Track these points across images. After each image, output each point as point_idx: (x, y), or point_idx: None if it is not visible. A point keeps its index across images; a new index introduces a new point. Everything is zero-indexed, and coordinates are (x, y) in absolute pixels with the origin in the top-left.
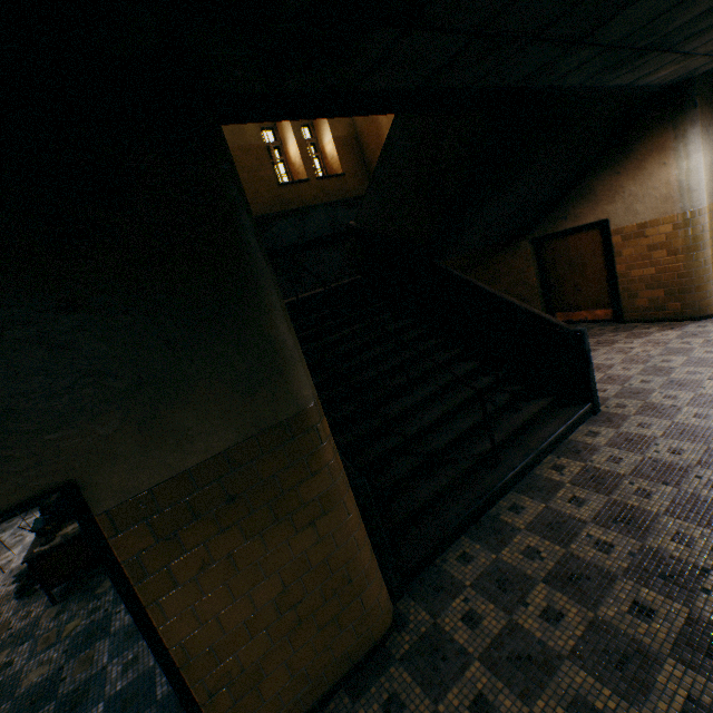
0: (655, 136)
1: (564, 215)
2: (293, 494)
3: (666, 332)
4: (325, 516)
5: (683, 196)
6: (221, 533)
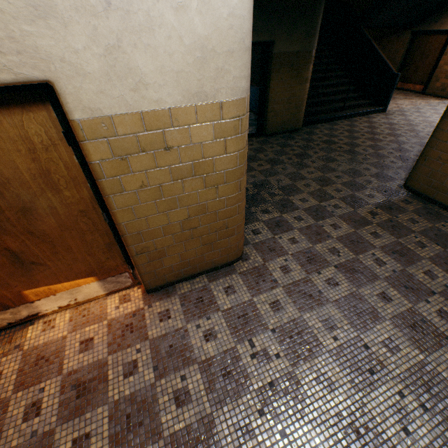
0: None
1: (437, 20)
2: (301, 73)
3: (435, 101)
4: (304, 85)
5: None
6: (287, 73)
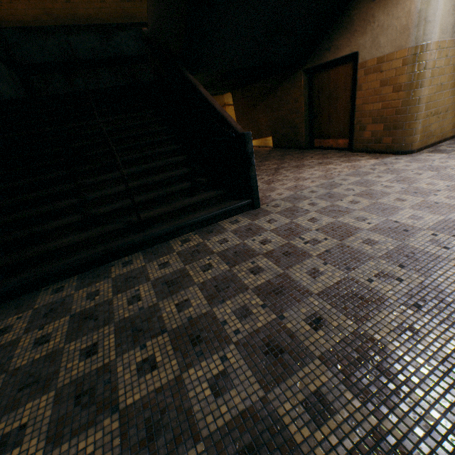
0: None
1: (329, 46)
2: None
3: (370, 160)
4: None
5: (418, 28)
6: None
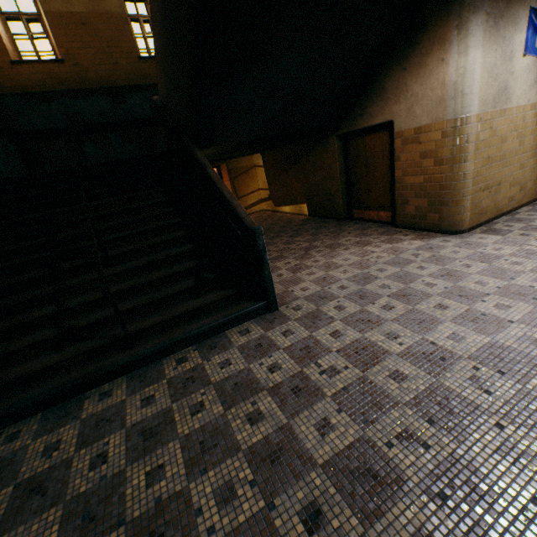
0: (439, 25)
1: (362, 113)
2: None
3: (414, 241)
4: None
5: (454, 100)
6: None
